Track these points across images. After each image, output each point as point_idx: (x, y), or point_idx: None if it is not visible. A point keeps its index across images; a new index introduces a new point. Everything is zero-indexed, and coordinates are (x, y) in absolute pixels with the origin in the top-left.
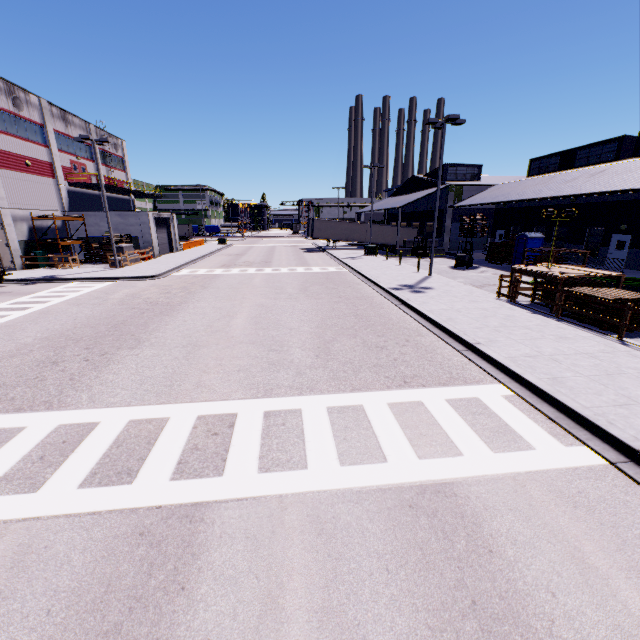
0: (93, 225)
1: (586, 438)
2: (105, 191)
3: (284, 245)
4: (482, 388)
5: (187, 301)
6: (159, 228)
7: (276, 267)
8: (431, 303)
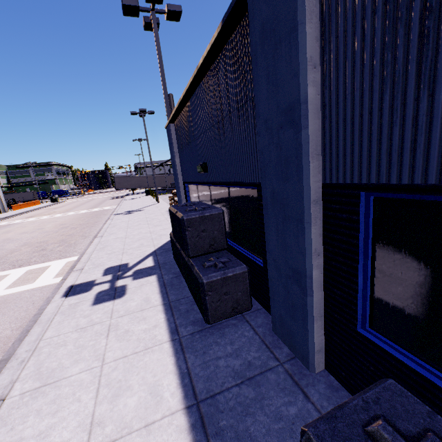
0: None
1: (69, 272)
2: None
3: (104, 196)
4: (64, 260)
5: None
6: None
7: (68, 212)
8: (122, 219)
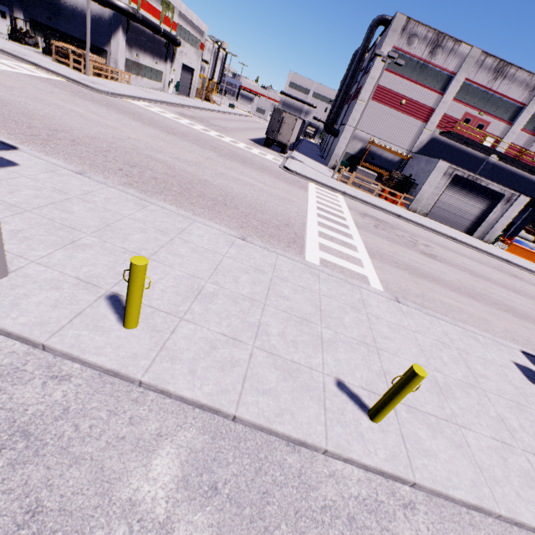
0: (411, 167)
1: None
2: (496, 158)
3: None
4: None
5: (172, 135)
6: (464, 194)
7: (362, 232)
8: None
